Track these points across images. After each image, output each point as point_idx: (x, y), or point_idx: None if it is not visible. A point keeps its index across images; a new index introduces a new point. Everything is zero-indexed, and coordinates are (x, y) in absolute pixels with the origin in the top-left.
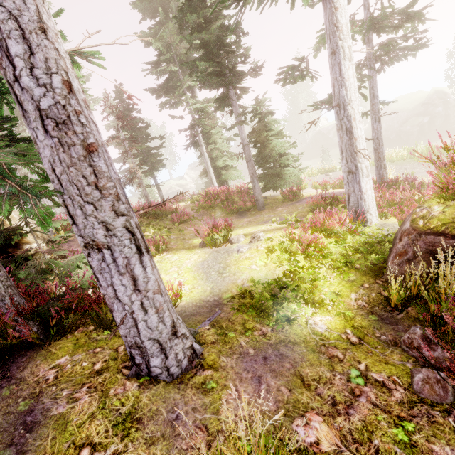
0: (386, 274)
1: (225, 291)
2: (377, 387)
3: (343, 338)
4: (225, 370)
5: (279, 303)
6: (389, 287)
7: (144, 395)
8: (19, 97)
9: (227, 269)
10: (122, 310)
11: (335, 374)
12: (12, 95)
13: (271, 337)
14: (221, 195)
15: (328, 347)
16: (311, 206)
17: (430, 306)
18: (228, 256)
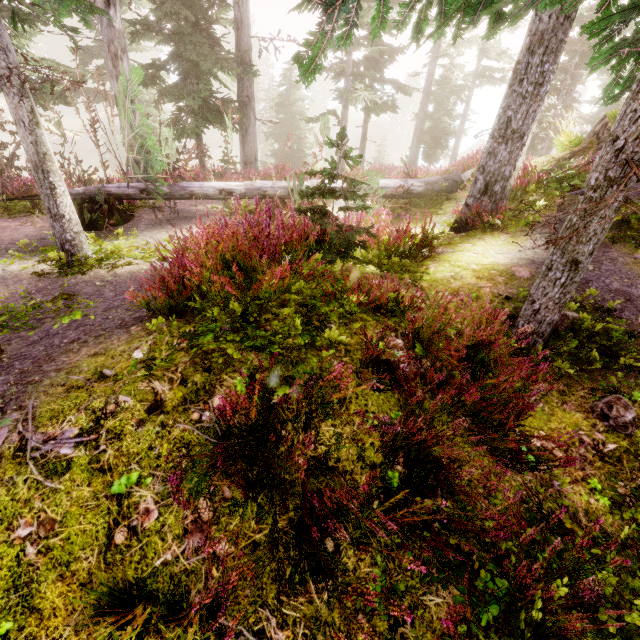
0: None
1: None
2: None
3: None
4: None
5: None
6: None
7: None
8: None
9: None
10: None
11: None
12: None
13: None
14: None
15: None
16: None
17: None
18: None
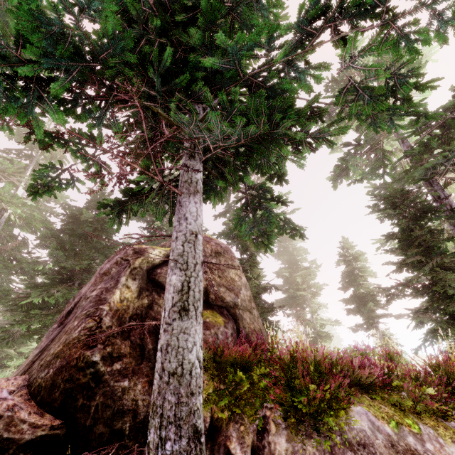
0: None
1: None
2: None
3: None
4: None
5: None
6: None
7: None
8: None
9: None
10: None
11: None
12: None
13: None
14: None
15: None
16: None
17: None
18: None
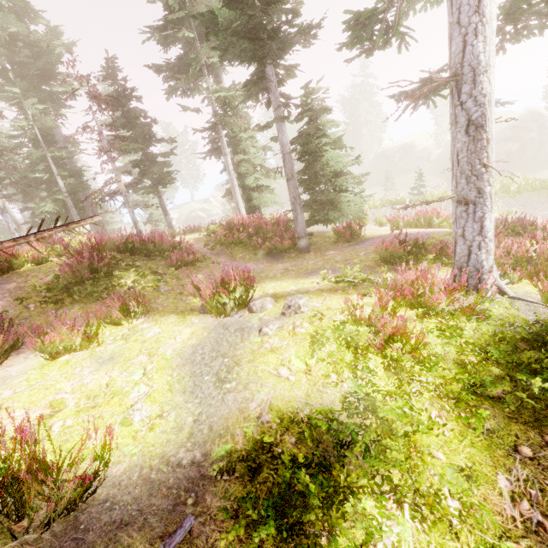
0: None
1: (221, 434)
2: None
3: None
4: None
5: (336, 499)
6: None
7: None
8: None
9: (235, 371)
10: None
11: None
12: None
13: None
14: (249, 227)
15: None
16: (382, 254)
17: None
18: (241, 340)
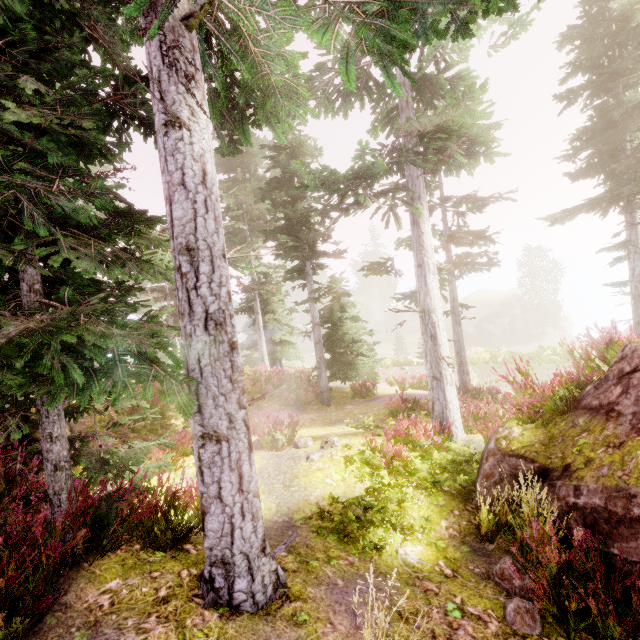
0: (475, 498)
1: (296, 510)
2: (473, 619)
3: (436, 569)
4: (314, 601)
5: (365, 526)
6: (479, 512)
7: (229, 626)
8: (192, 300)
9: (296, 481)
10: (220, 512)
11: (432, 607)
12: (185, 297)
13: (360, 567)
14: (274, 379)
15: (422, 579)
16: (390, 409)
17: (517, 533)
18: (295, 464)
